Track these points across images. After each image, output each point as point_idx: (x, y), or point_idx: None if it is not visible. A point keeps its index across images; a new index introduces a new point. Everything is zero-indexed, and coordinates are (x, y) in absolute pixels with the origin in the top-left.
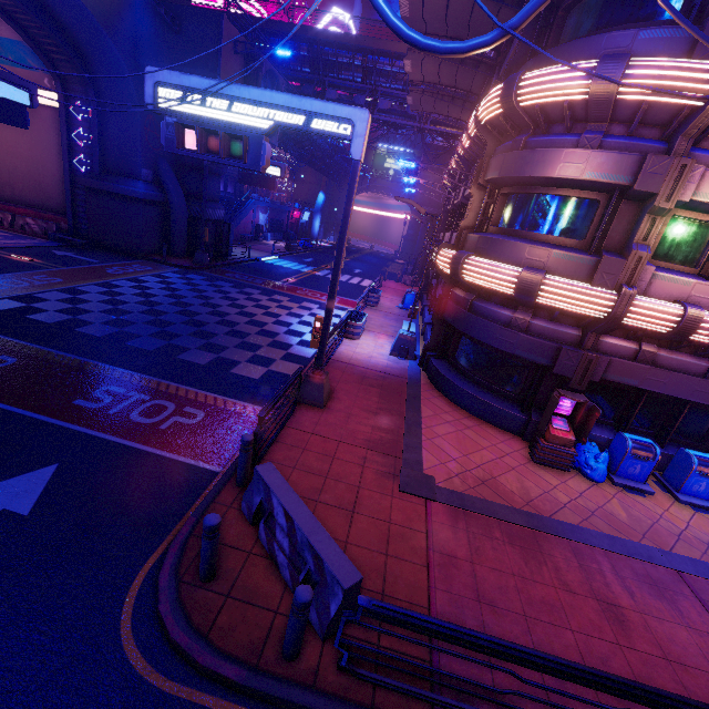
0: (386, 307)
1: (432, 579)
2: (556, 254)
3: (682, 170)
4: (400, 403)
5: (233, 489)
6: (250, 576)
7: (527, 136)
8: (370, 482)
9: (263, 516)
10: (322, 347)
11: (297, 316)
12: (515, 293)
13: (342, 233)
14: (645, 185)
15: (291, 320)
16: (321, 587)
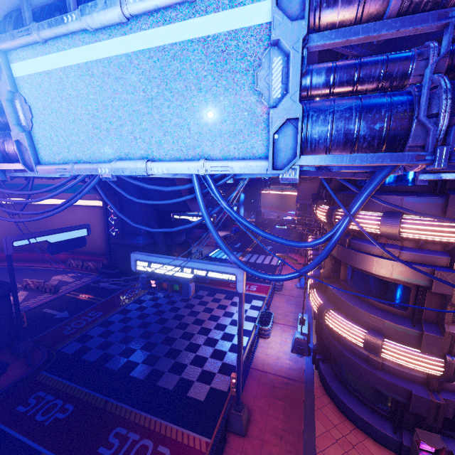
0: (288, 289)
1: None
2: (388, 324)
3: None
4: (299, 419)
5: None
6: None
7: (349, 237)
8: None
9: None
10: (238, 393)
11: (229, 315)
12: (364, 349)
13: (239, 329)
14: (439, 289)
15: (226, 321)
16: None
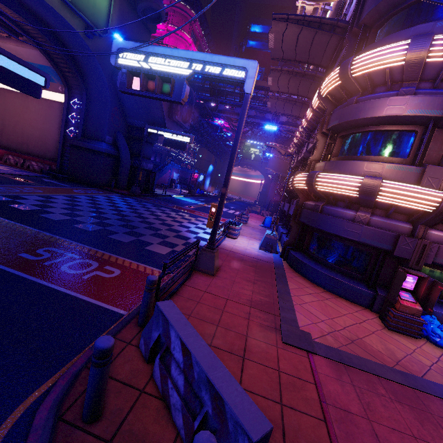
0: (252, 225)
1: (334, 437)
2: (389, 166)
3: None
4: (271, 278)
5: (134, 327)
6: (139, 419)
7: (358, 97)
8: (256, 333)
9: (159, 353)
10: (215, 227)
11: (194, 224)
12: (359, 193)
13: (235, 143)
14: None
15: (190, 225)
16: (221, 438)
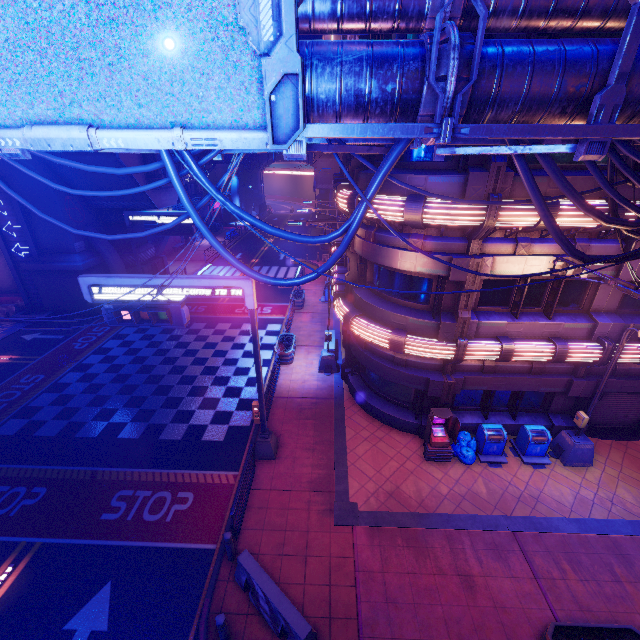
0: (311, 305)
1: (359, 595)
2: (411, 320)
3: (478, 265)
4: (330, 431)
5: (227, 564)
6: (251, 632)
7: (375, 230)
8: (315, 524)
9: (250, 587)
10: (263, 421)
11: (240, 347)
12: (390, 349)
13: (256, 352)
14: (456, 277)
15: (237, 355)
16: (291, 636)
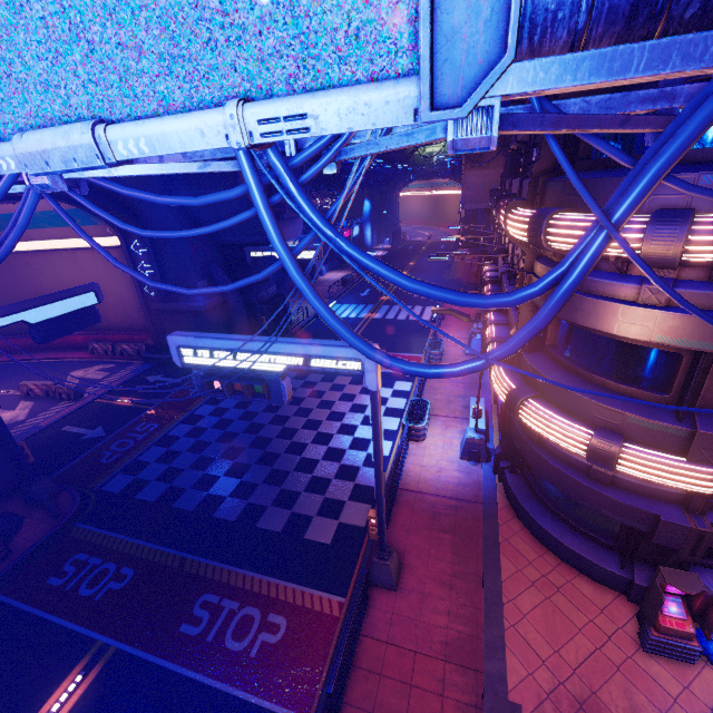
0: (451, 359)
1: None
2: (632, 419)
3: None
4: (476, 558)
5: None
6: None
7: None
8: None
9: None
10: (382, 537)
11: (360, 409)
12: (587, 460)
13: (376, 448)
14: None
15: (355, 420)
16: None
